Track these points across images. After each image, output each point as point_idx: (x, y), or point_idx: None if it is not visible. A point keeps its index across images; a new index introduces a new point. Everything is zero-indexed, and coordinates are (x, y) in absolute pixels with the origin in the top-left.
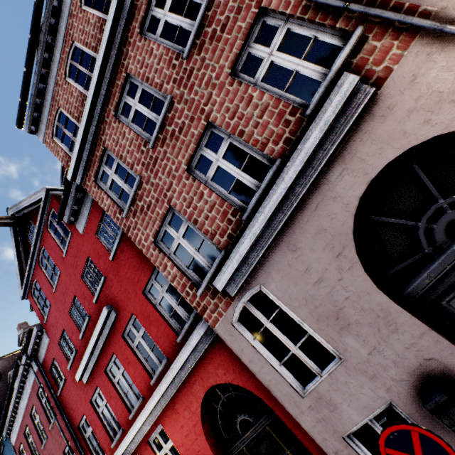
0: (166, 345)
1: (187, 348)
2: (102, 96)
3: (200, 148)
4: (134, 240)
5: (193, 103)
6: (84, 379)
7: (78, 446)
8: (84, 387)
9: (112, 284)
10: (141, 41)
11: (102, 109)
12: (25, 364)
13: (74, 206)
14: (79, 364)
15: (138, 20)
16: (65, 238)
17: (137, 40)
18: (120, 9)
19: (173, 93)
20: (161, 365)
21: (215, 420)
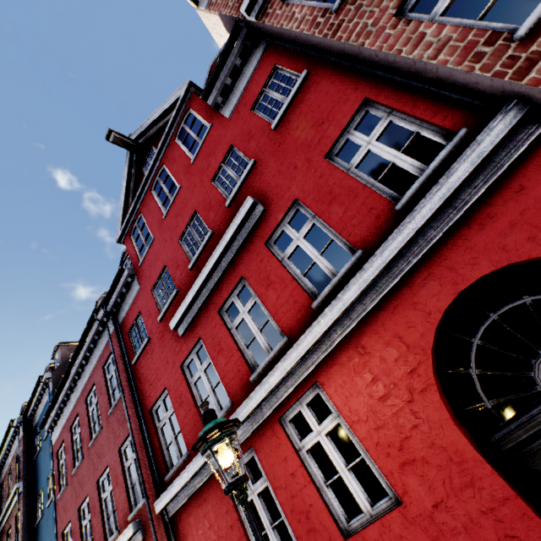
0: (361, 228)
1: (434, 196)
2: None
3: None
4: (346, 39)
5: None
6: (180, 330)
7: (144, 439)
8: (177, 345)
9: (265, 167)
10: None
11: None
12: (101, 320)
13: (227, 79)
14: (176, 311)
15: None
16: (197, 140)
17: None
18: None
19: None
20: (346, 264)
21: (458, 370)
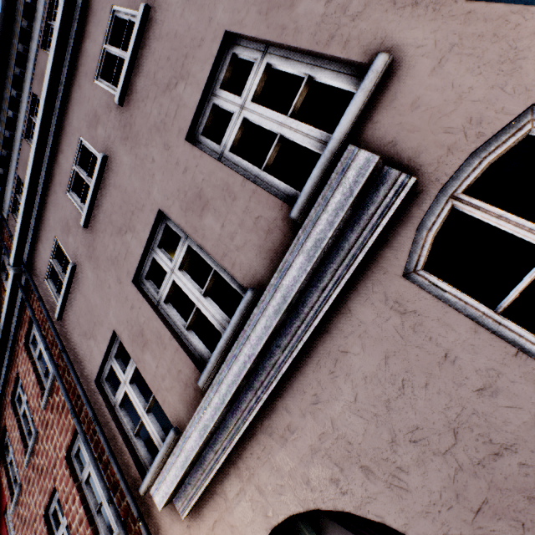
0: None
1: None
2: (3, 376)
3: (55, 499)
4: None
5: (48, 455)
6: None
7: None
8: None
9: None
10: (25, 353)
11: (4, 386)
12: None
13: None
14: None
15: (24, 332)
16: None
17: (23, 349)
18: (11, 316)
19: (39, 429)
20: None
21: None
